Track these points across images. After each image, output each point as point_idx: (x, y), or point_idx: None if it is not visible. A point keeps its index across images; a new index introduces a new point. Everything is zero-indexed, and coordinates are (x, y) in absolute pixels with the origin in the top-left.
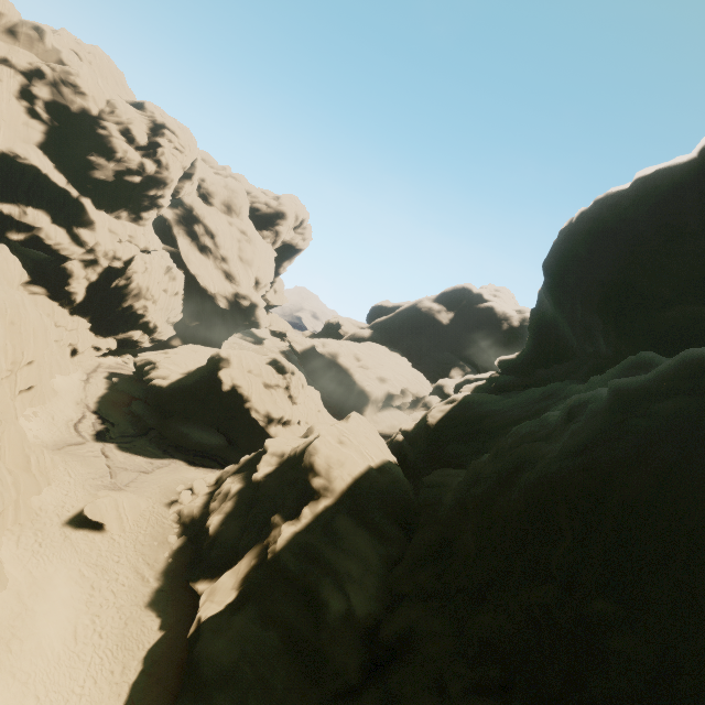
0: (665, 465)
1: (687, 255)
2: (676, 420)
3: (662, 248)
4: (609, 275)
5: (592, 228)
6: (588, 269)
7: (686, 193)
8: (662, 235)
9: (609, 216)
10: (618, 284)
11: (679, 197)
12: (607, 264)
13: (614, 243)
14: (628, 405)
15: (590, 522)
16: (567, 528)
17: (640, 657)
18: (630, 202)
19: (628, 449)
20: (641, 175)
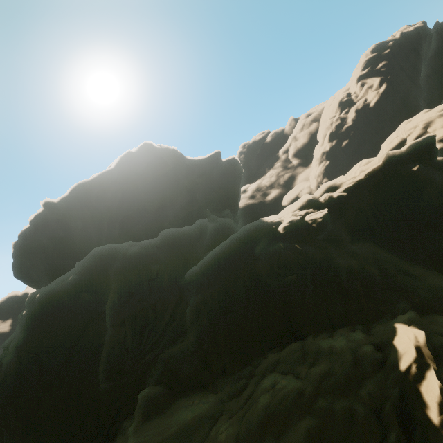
0: (17, 368)
1: (66, 246)
2: (12, 349)
3: (56, 247)
4: (45, 267)
5: (23, 250)
6: (36, 268)
7: (51, 222)
8: (53, 242)
9: (28, 242)
10: (51, 269)
11: (49, 225)
12: (41, 263)
13: (37, 253)
14: (7, 352)
15: (3, 416)
16: (1, 427)
17: (56, 438)
18: (32, 232)
19: (1, 375)
20: (31, 219)
